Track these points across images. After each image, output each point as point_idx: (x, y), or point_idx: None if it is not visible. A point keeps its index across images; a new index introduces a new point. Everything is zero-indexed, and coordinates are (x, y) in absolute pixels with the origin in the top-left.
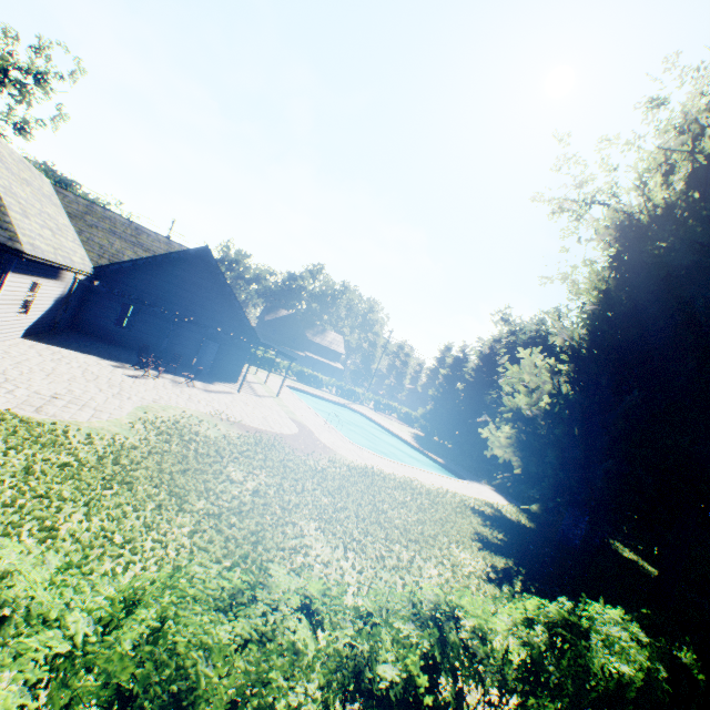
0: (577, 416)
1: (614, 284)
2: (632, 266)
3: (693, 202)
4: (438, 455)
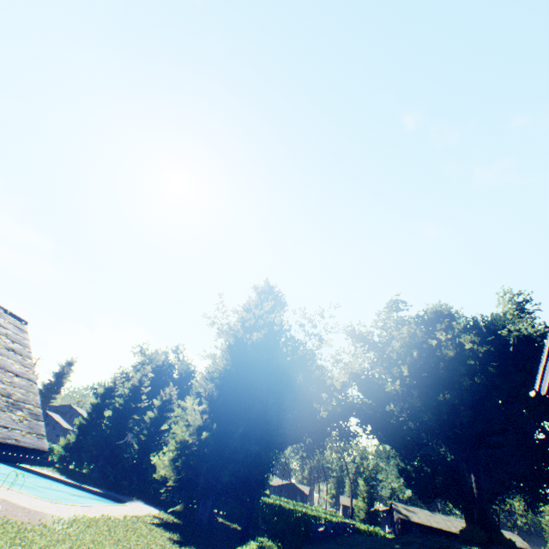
0: (216, 440)
1: (232, 364)
2: (240, 357)
3: (264, 341)
4: (93, 485)
